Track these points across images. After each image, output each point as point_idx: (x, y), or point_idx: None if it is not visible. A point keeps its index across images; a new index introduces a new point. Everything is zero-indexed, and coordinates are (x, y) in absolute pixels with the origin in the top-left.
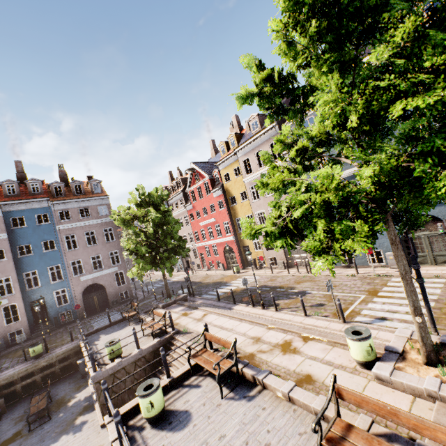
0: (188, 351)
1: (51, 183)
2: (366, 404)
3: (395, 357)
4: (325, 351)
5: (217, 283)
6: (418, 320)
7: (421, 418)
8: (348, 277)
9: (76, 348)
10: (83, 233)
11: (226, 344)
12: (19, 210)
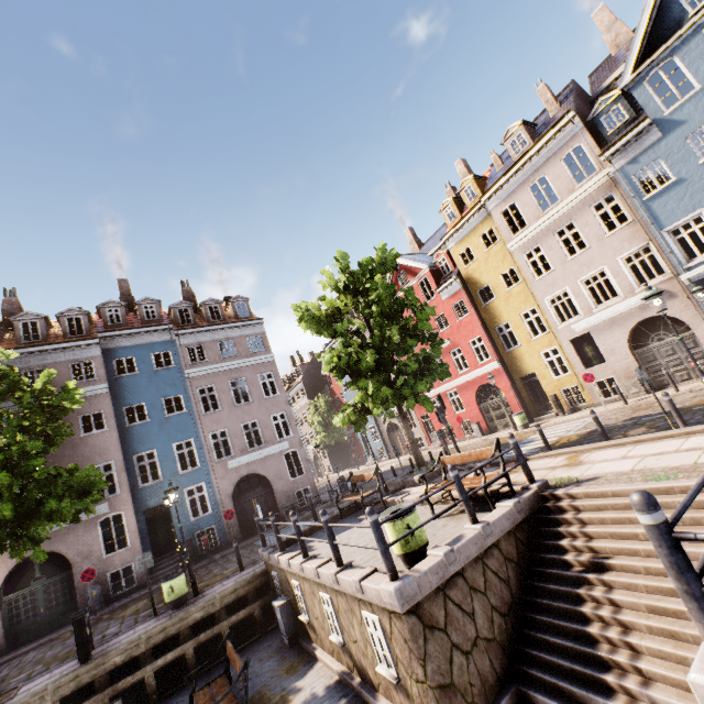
0: None
1: (174, 304)
2: None
3: None
4: None
5: None
6: None
7: None
8: None
9: (257, 579)
10: (228, 382)
11: None
12: (127, 346)
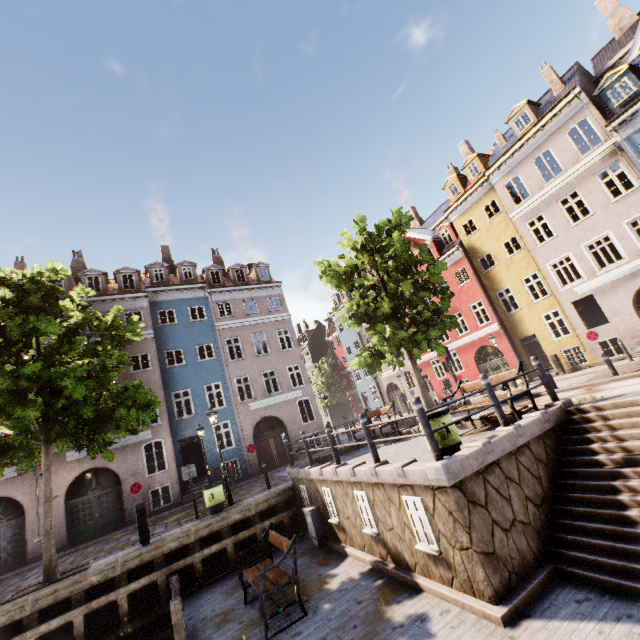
0: None
1: (207, 267)
2: None
3: None
4: None
5: None
6: None
7: None
8: None
9: (286, 493)
10: (250, 335)
11: None
12: (169, 300)
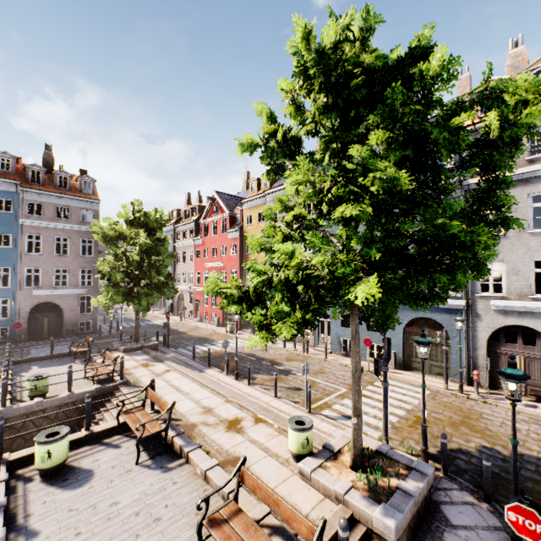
0: (122, 405)
1: (29, 165)
2: (259, 490)
3: (328, 455)
4: (269, 437)
5: (202, 339)
6: (353, 420)
7: (295, 510)
8: (342, 366)
9: None
10: (54, 237)
11: (164, 406)
12: None
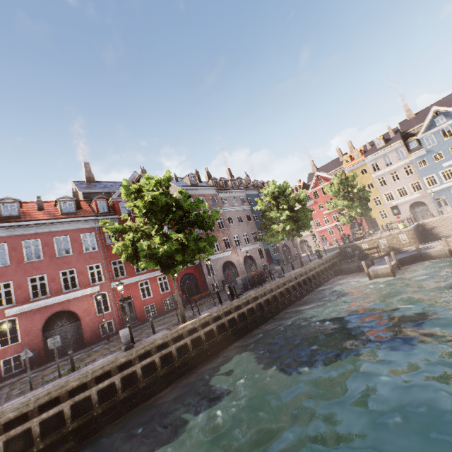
0: None
1: (253, 181)
2: None
3: None
4: None
5: None
6: None
7: None
8: None
9: (340, 252)
10: None
11: None
12: (248, 194)
